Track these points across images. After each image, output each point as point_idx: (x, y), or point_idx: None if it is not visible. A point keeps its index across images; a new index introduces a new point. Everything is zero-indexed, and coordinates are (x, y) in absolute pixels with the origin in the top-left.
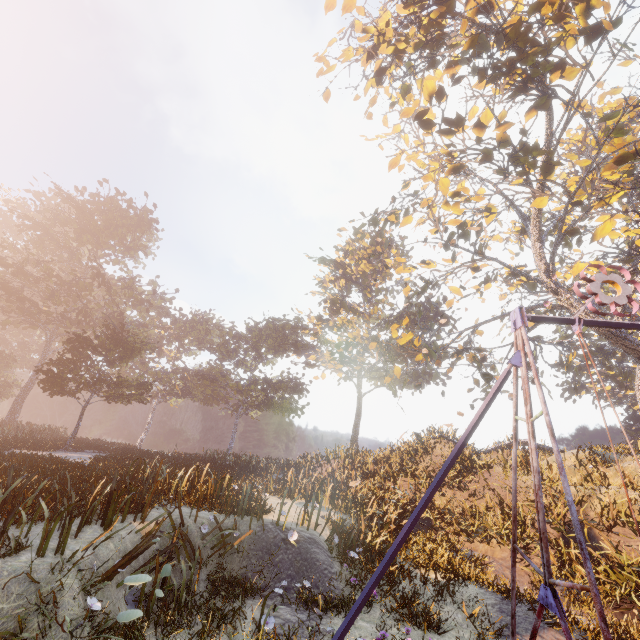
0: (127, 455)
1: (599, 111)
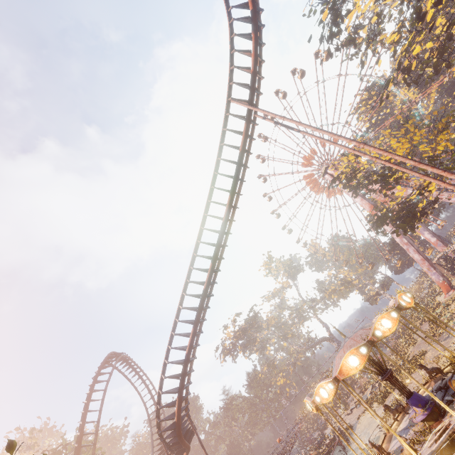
0: None
1: (265, 324)
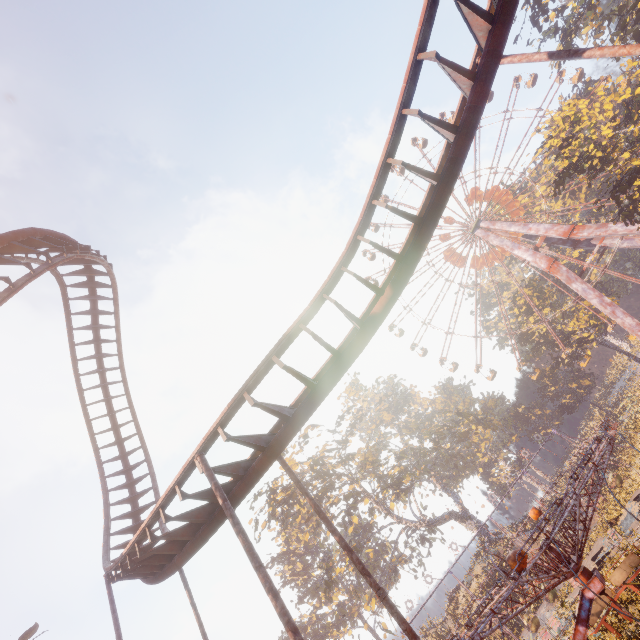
0: None
1: (355, 463)
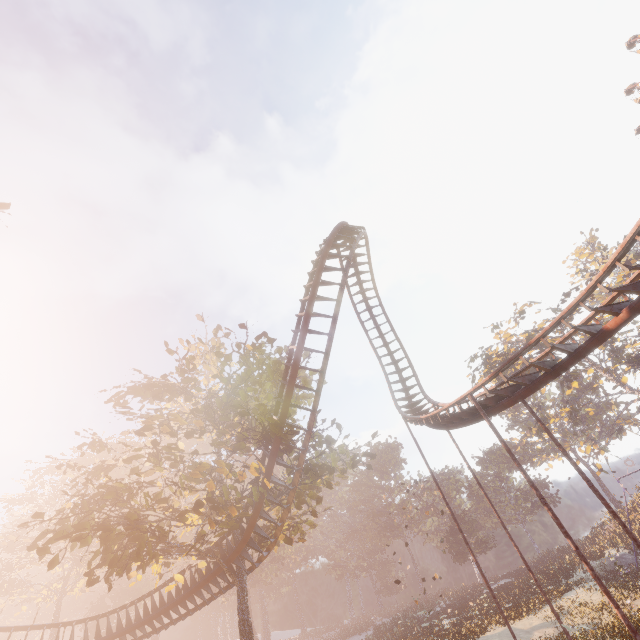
0: (518, 573)
1: (580, 337)
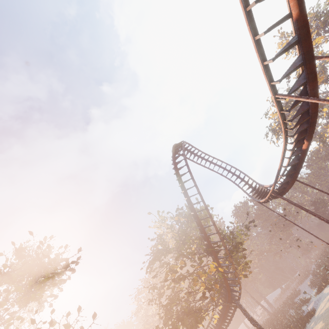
0: None
1: None
